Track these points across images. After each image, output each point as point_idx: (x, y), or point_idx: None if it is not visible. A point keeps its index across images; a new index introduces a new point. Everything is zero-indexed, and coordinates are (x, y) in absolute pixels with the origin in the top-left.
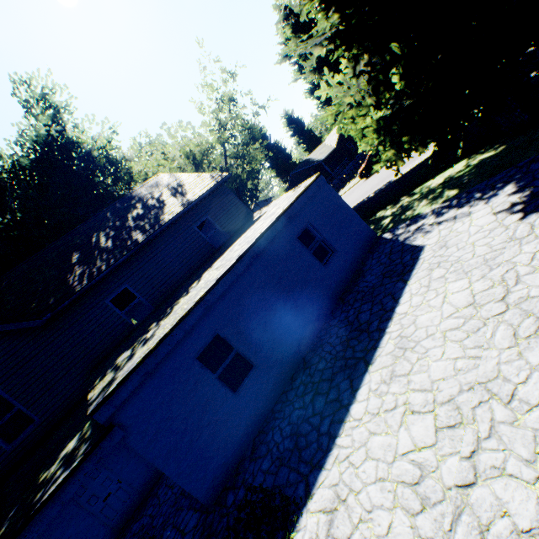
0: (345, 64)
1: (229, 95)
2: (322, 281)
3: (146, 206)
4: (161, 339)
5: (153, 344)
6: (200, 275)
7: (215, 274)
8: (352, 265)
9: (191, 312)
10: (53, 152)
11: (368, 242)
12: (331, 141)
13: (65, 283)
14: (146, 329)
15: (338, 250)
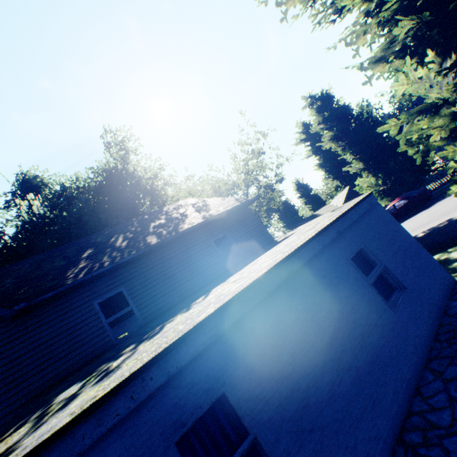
0: (431, 57)
1: (259, 149)
2: (393, 331)
3: (169, 218)
4: (121, 383)
5: (104, 391)
6: (209, 290)
7: (232, 287)
8: (431, 315)
9: (187, 339)
10: (113, 178)
11: (445, 286)
12: (337, 202)
13: (63, 273)
14: (119, 351)
15: (408, 288)
